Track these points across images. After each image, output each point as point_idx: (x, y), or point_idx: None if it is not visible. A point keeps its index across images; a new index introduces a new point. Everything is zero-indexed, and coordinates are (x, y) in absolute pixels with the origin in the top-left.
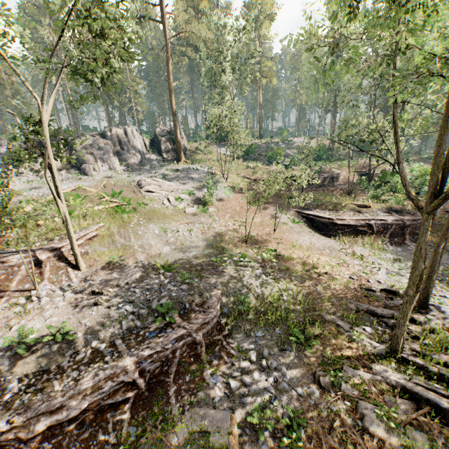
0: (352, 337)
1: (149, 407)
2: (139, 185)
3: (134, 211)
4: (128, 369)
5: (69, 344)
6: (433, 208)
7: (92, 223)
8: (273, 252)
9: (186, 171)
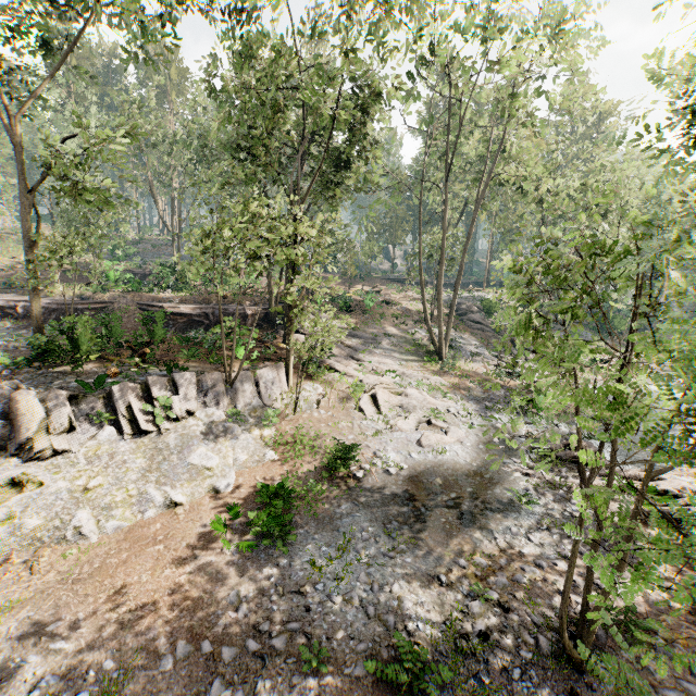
0: None
1: None
2: None
3: None
4: None
5: None
6: None
7: None
8: None
9: None
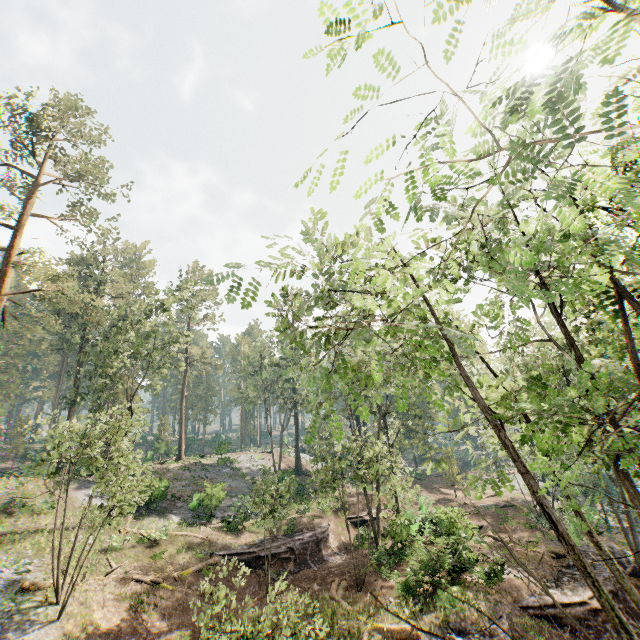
0: None
1: None
2: None
3: None
4: None
5: None
6: None
7: None
8: None
9: None
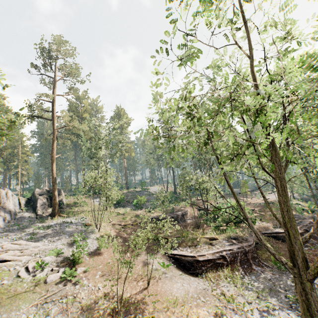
0: None
1: None
2: None
3: None
4: None
5: None
6: (314, 275)
7: None
8: None
9: (59, 226)
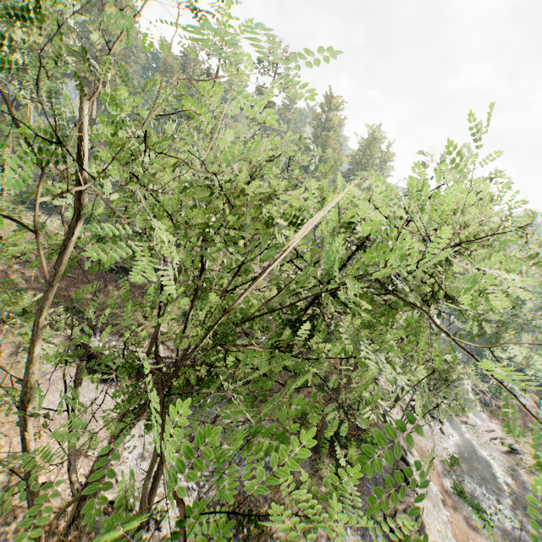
0: None
1: None
2: None
3: None
4: None
5: None
6: None
7: None
8: None
9: None
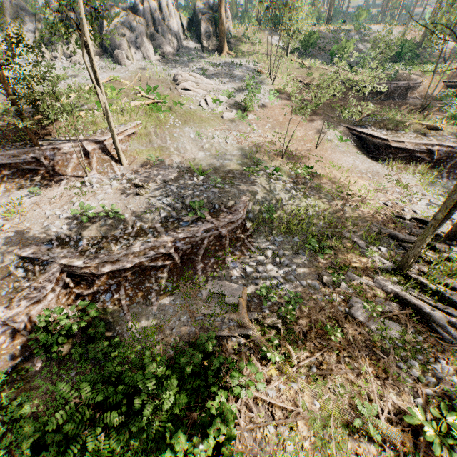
0: (365, 254)
1: (181, 274)
2: (175, 81)
3: (170, 111)
4: (165, 245)
5: (119, 221)
6: None
7: (130, 120)
8: (308, 169)
9: (228, 66)
